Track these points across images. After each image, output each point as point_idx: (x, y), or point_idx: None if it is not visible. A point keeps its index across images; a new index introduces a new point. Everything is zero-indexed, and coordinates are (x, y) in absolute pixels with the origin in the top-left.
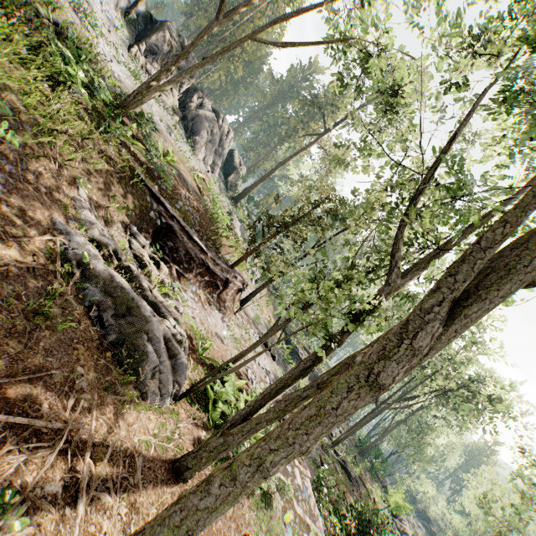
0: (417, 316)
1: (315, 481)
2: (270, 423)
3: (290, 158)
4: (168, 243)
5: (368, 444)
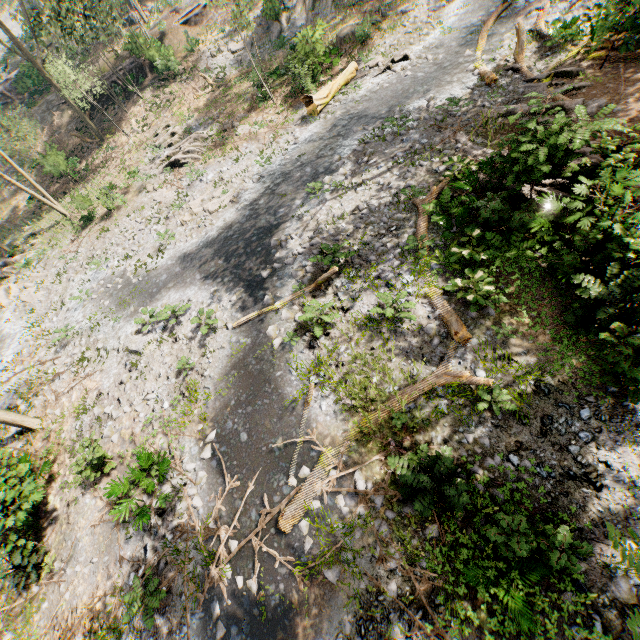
0: None
1: None
2: None
3: None
4: None
5: None
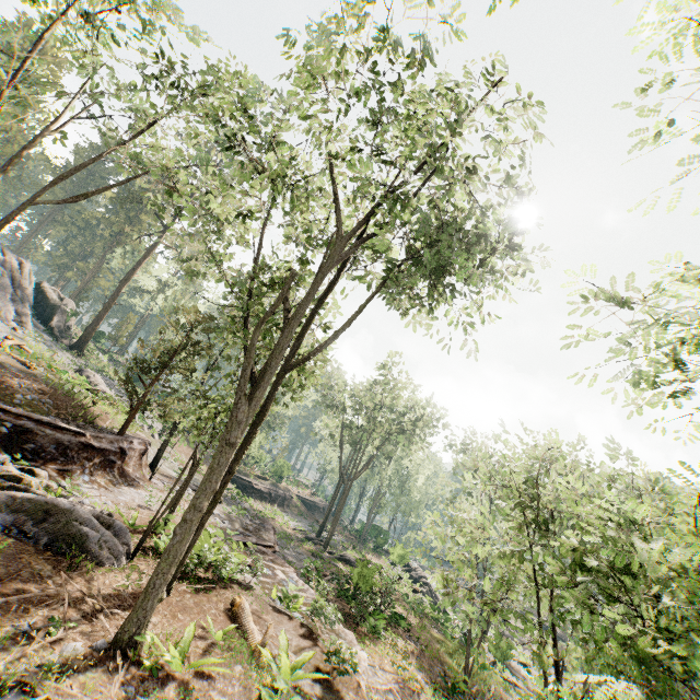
0: (234, 408)
1: (303, 574)
2: (210, 514)
3: (133, 271)
4: (28, 446)
5: (364, 527)
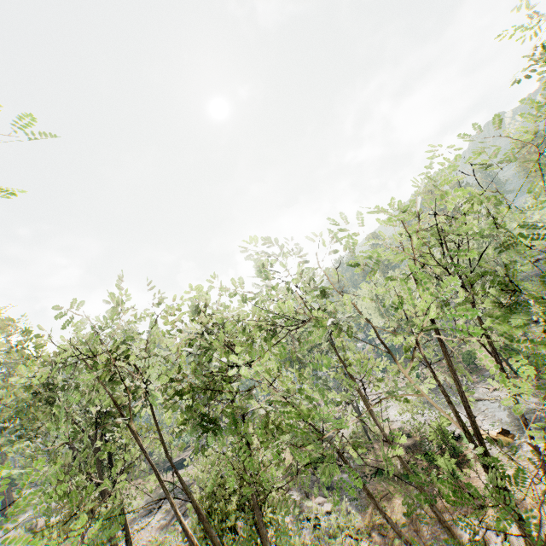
0: None
1: None
2: None
3: None
4: None
5: None
